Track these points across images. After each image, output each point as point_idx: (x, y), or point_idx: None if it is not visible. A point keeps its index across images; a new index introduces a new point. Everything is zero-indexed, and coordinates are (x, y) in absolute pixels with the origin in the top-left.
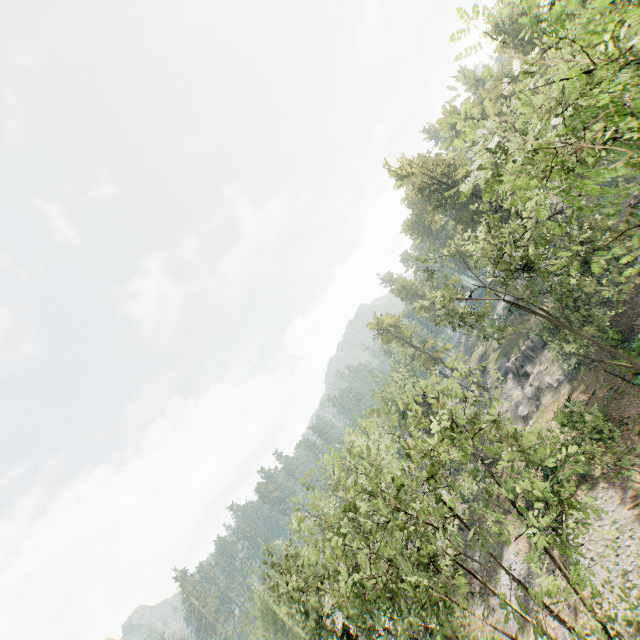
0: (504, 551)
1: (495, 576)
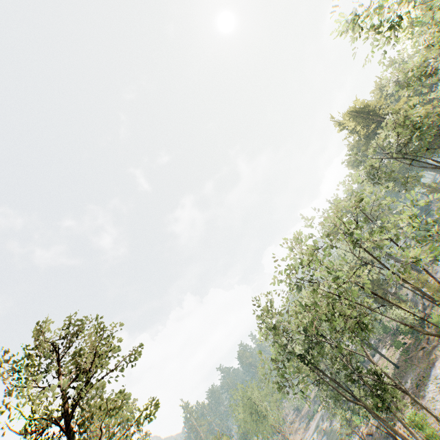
0: (431, 370)
1: (423, 387)
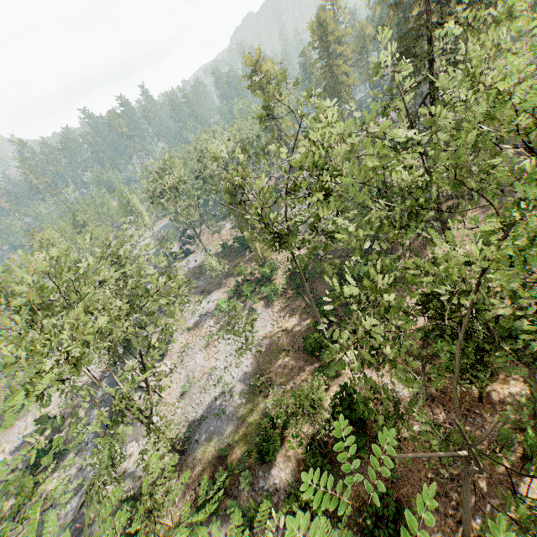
0: (215, 292)
1: (202, 298)
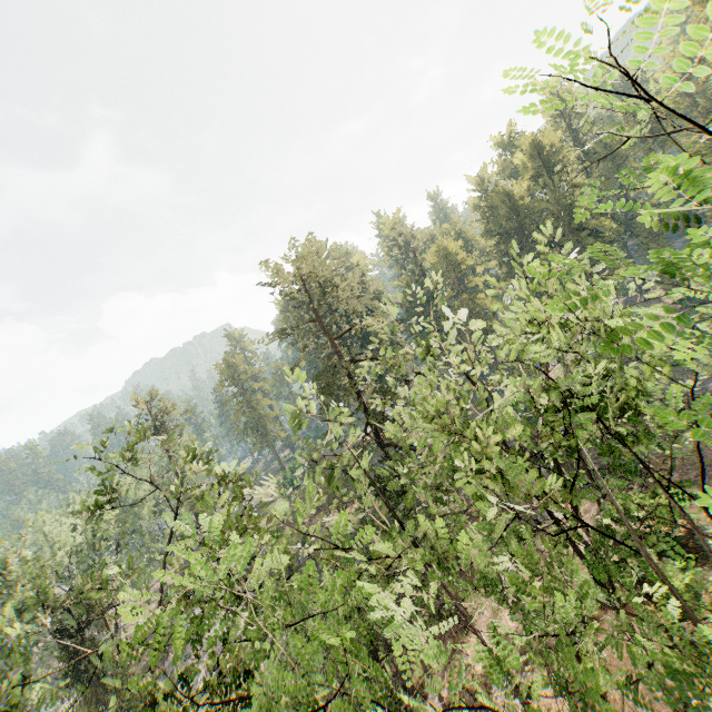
0: None
1: None
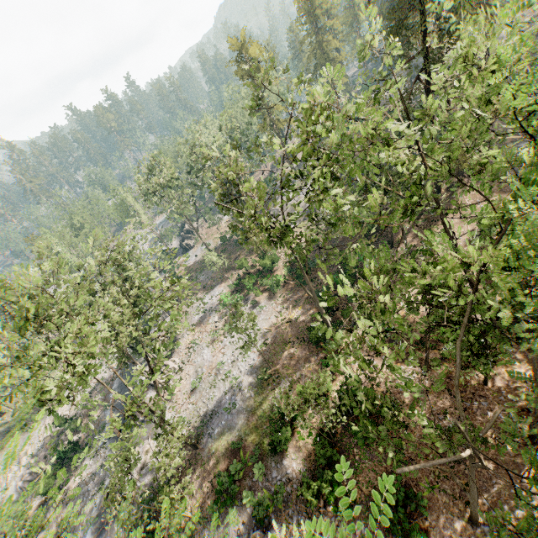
0: (217, 286)
1: (205, 294)
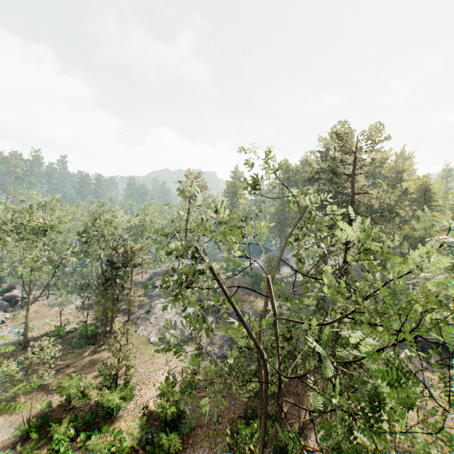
0: None
1: None
